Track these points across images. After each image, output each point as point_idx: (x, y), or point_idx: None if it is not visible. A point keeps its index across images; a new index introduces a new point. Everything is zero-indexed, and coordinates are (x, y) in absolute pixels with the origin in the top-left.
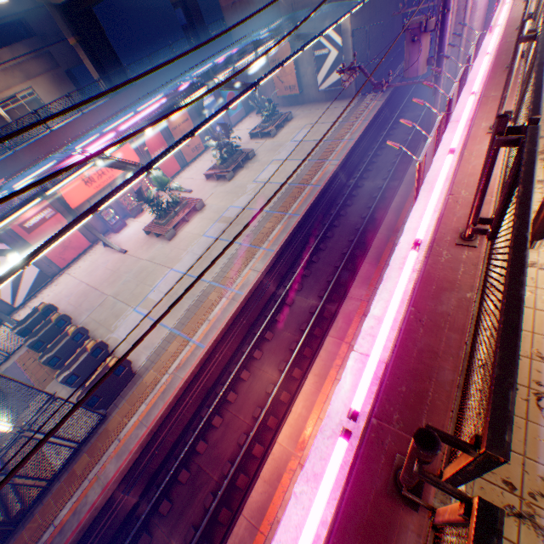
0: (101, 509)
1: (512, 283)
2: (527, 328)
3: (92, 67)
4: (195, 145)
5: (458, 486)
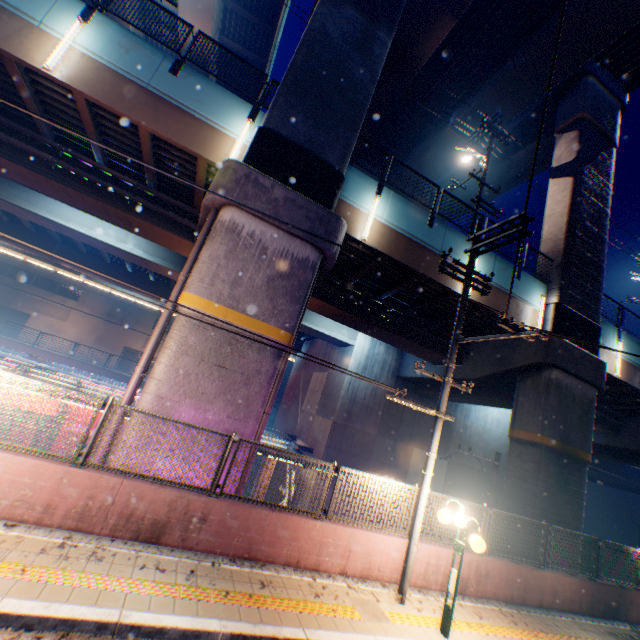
0: None
1: None
2: None
3: None
4: None
5: None
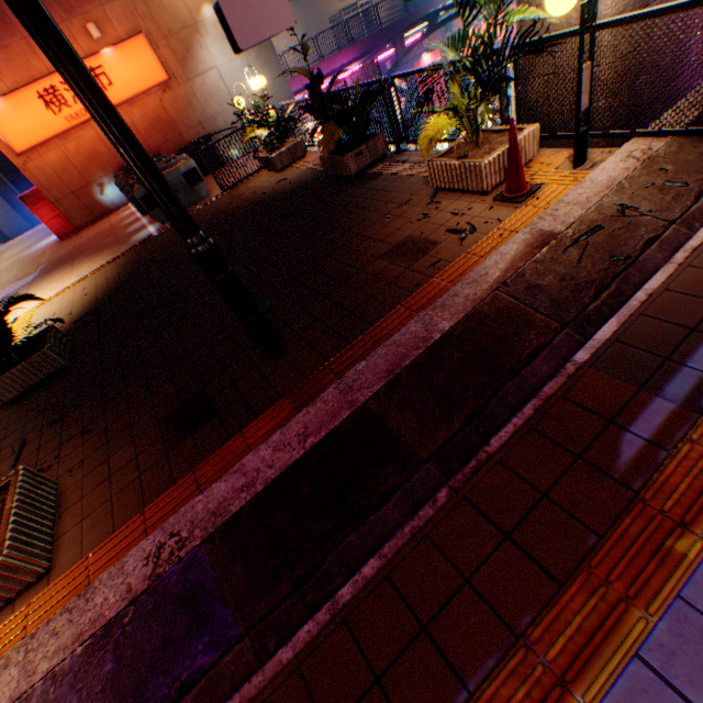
0: None
1: None
2: None
3: None
4: None
5: None
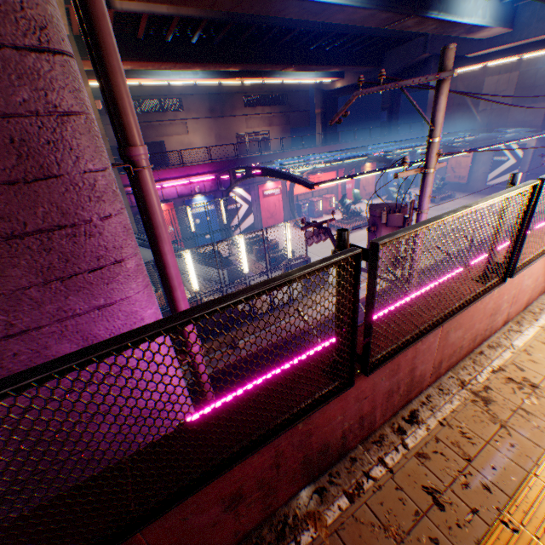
0: (302, 332)
1: None
2: None
3: (319, 128)
4: (368, 192)
5: None
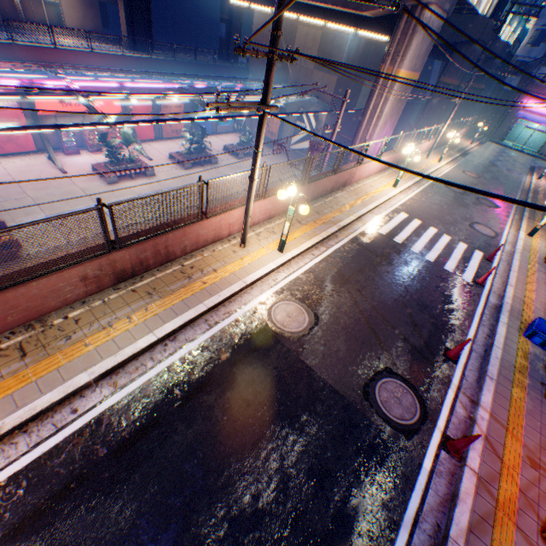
0: None
1: (145, 196)
2: (209, 264)
3: (124, 18)
4: (178, 129)
5: (140, 284)
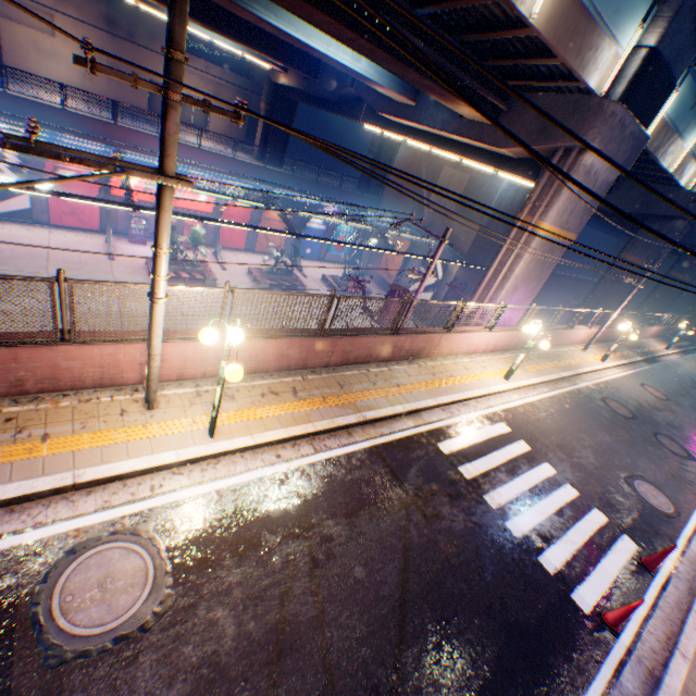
0: None
1: None
2: (51, 421)
3: (261, 131)
4: (276, 245)
5: None
